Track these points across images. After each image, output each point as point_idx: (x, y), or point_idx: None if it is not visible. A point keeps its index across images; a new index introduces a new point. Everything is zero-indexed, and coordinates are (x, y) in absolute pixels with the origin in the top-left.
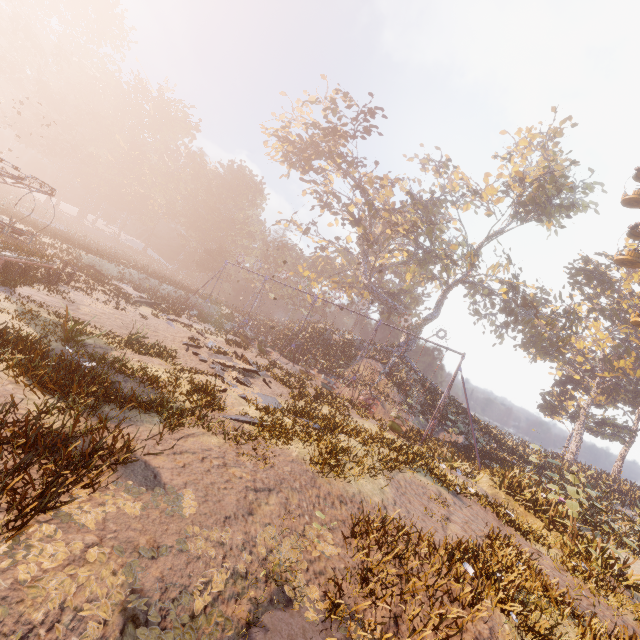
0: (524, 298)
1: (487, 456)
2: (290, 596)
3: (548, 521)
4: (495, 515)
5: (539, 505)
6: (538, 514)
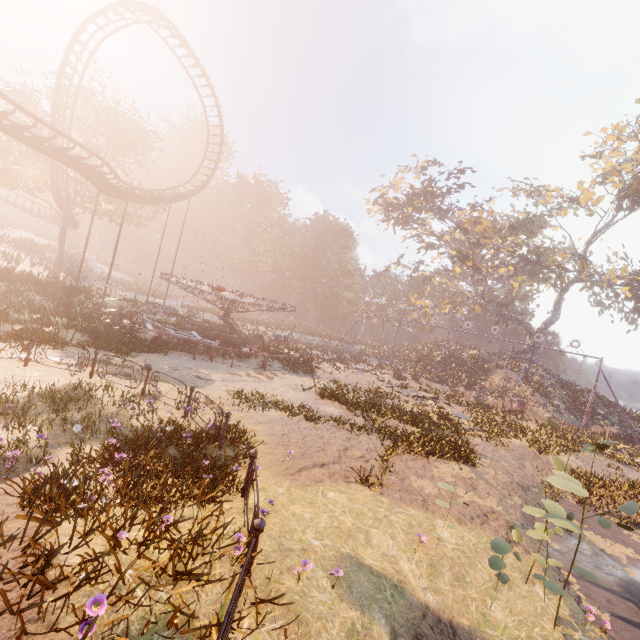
0: None
1: None
2: (559, 495)
3: None
4: None
5: None
6: None
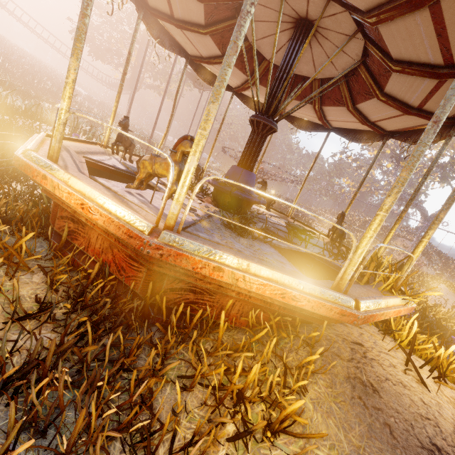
0: None
1: None
2: None
3: None
4: None
5: None
6: None
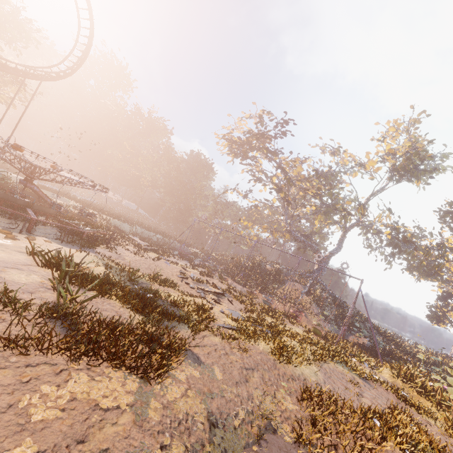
0: (404, 236)
1: (387, 355)
2: (275, 427)
3: (436, 403)
4: (394, 395)
5: (428, 391)
6: (428, 397)
